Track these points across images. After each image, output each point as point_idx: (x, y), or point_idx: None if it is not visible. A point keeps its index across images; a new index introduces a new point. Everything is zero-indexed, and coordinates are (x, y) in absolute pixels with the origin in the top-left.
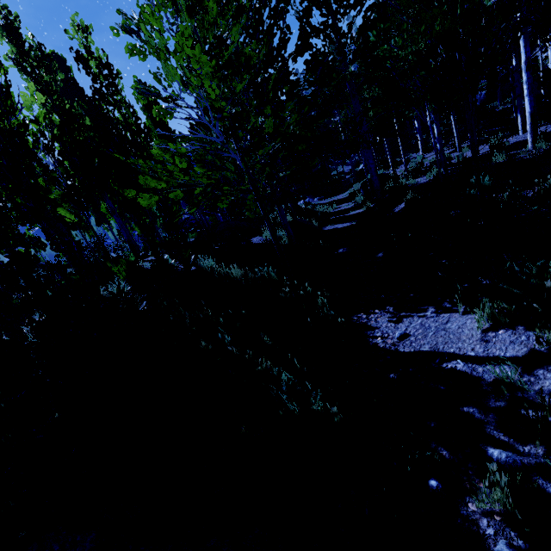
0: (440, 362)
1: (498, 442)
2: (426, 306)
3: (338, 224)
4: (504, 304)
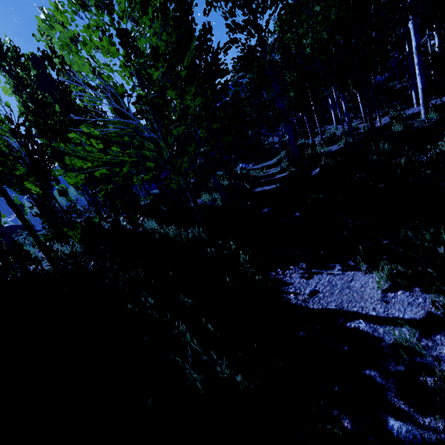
0: (344, 320)
1: (399, 411)
2: (334, 264)
3: (266, 186)
4: (402, 266)
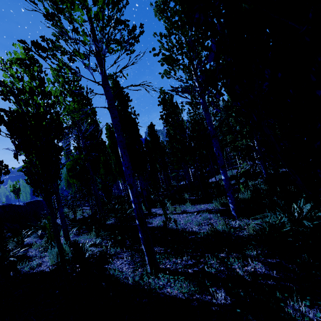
0: None
1: None
2: None
3: None
4: None
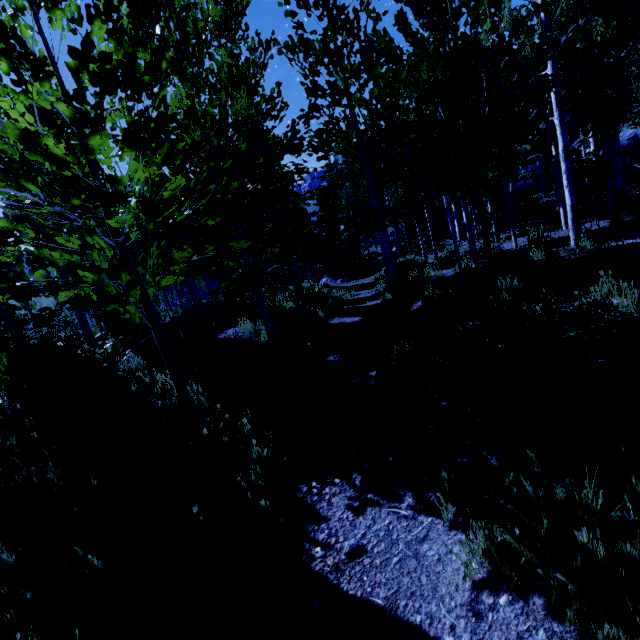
0: None
1: None
2: (403, 490)
3: (348, 317)
4: (511, 538)
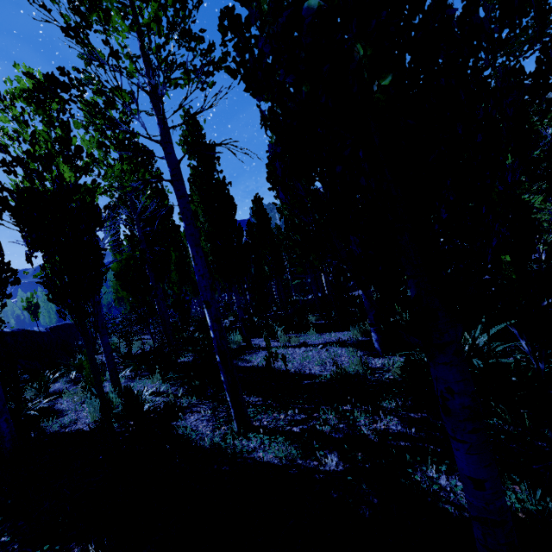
0: None
1: None
2: None
3: None
4: None
